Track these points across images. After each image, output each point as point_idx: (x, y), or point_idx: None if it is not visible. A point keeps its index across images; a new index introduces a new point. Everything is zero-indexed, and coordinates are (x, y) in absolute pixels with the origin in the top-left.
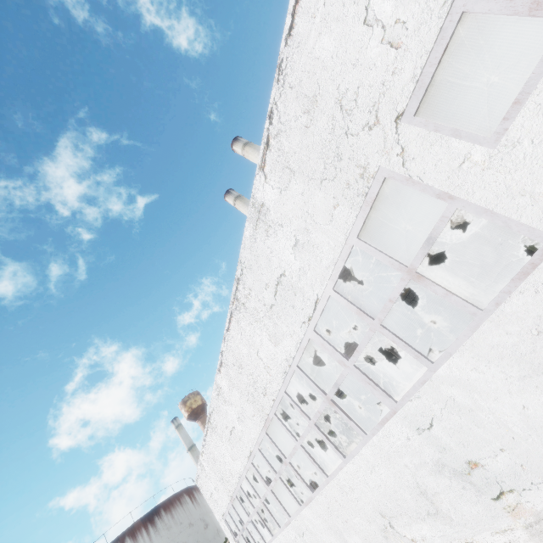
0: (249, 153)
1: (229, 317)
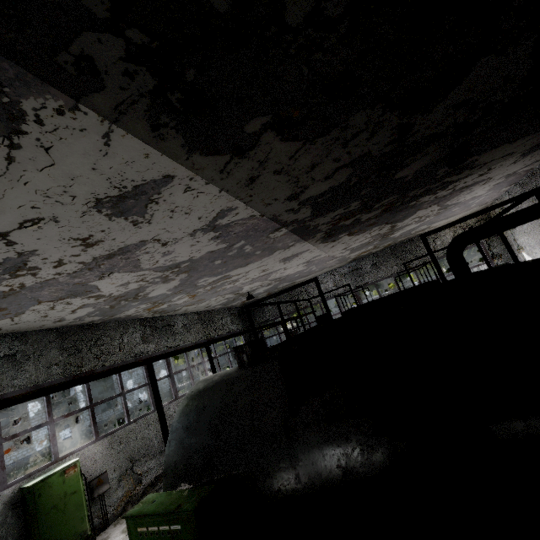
0: None
1: None
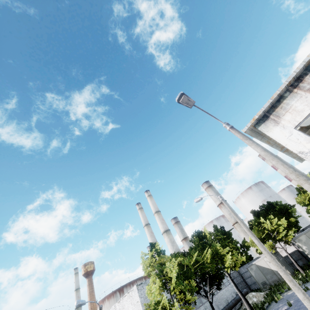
0: (148, 200)
1: None
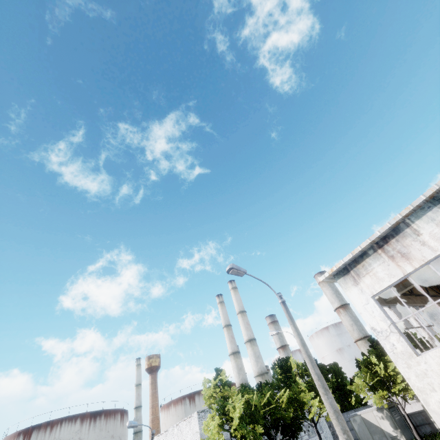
0: (232, 294)
1: (163, 432)
